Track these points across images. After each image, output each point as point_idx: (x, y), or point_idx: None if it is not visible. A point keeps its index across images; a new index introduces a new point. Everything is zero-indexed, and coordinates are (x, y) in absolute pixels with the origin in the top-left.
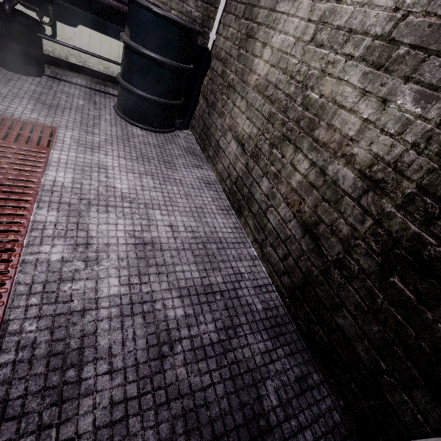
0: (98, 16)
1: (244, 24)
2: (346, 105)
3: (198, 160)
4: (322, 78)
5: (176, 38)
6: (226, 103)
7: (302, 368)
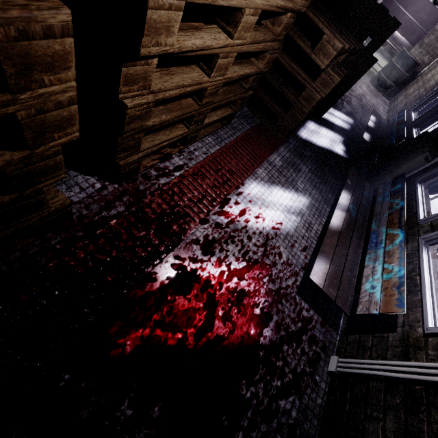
0: (387, 53)
1: (436, 65)
2: (434, 79)
3: (385, 104)
4: (436, 75)
5: (409, 63)
6: (411, 87)
7: None
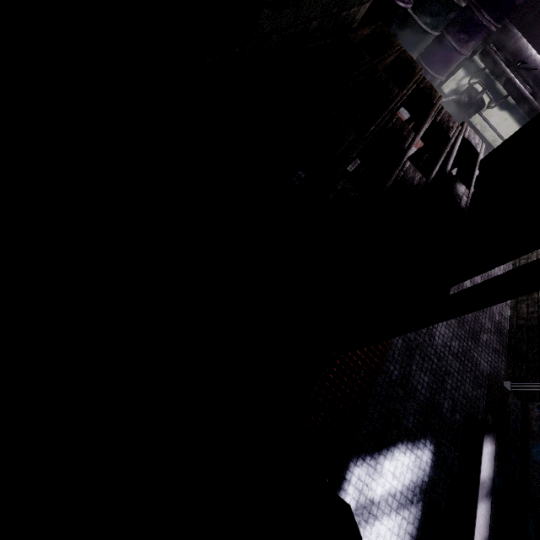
0: (523, 112)
1: None
2: None
3: None
4: None
5: None
6: None
7: (500, 350)
